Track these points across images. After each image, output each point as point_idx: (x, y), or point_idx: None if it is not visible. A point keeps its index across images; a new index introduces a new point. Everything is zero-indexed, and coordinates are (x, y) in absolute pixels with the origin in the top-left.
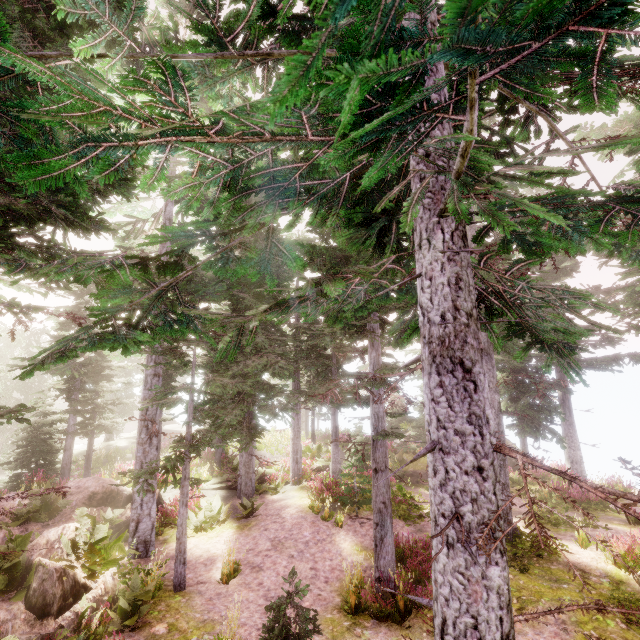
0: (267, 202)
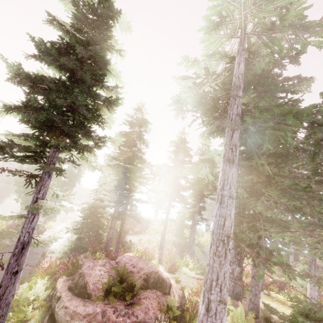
0: None
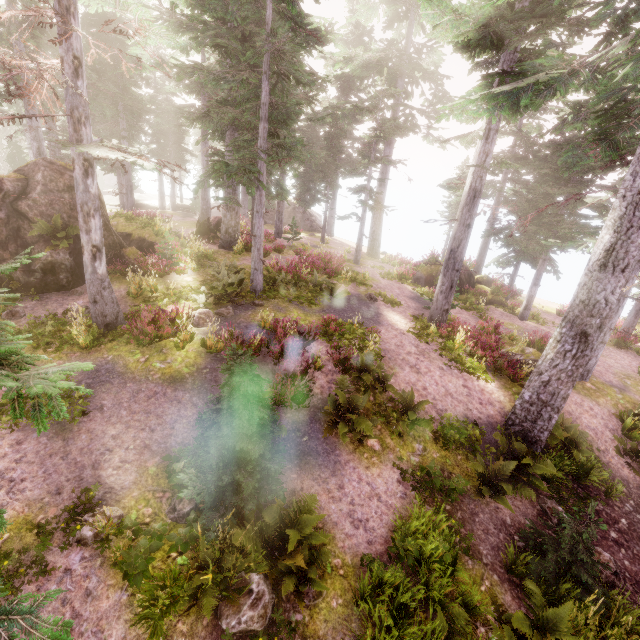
0: None
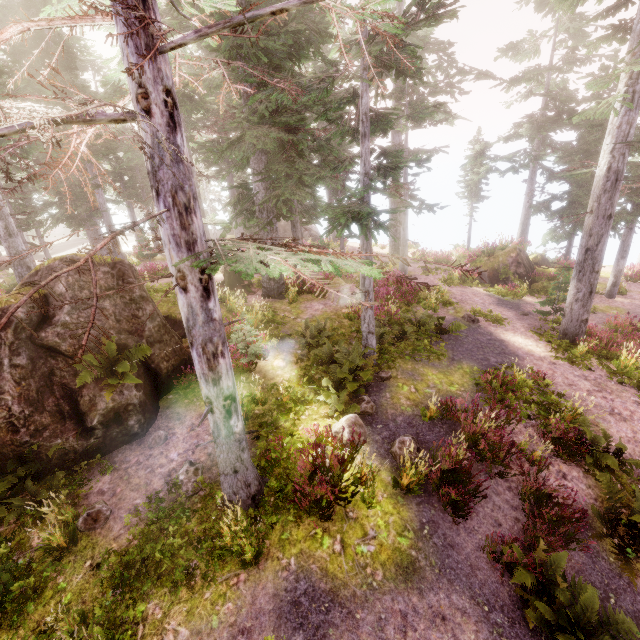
0: None
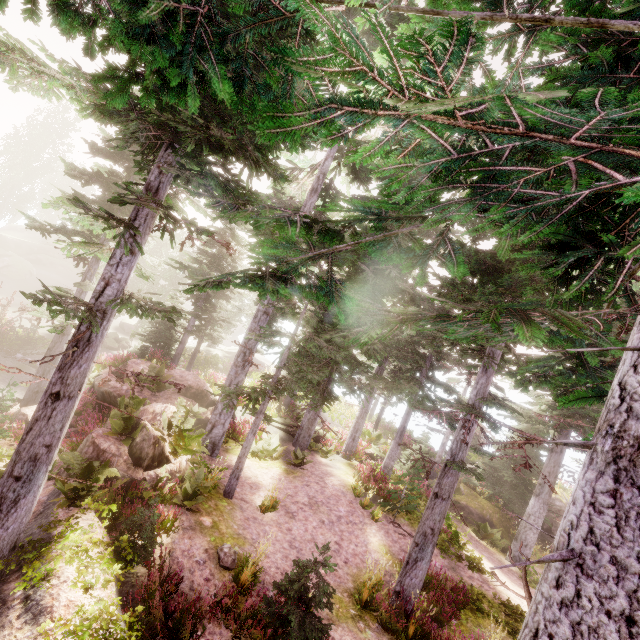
0: (468, 200)
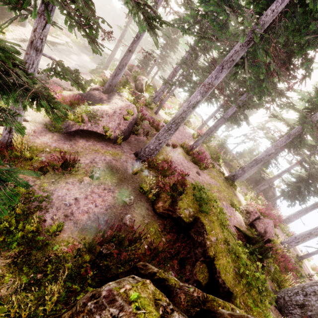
0: None
